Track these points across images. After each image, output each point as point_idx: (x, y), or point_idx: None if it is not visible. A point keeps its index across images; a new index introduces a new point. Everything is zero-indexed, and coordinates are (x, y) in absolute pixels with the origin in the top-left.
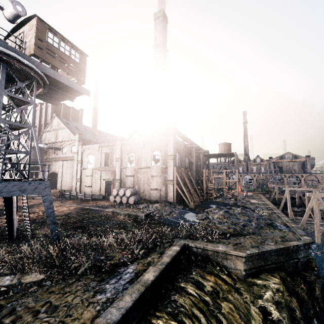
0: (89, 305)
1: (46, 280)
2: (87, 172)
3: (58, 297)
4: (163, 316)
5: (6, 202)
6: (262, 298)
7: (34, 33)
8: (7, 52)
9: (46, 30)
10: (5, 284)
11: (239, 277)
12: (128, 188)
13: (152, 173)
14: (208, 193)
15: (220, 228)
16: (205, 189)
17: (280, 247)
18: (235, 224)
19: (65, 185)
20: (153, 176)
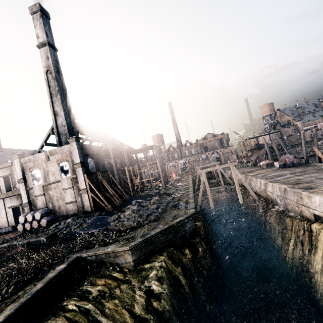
0: None
1: None
2: None
3: None
4: None
5: None
6: (148, 280)
7: None
8: None
9: None
10: None
11: (130, 269)
12: (40, 209)
13: (63, 186)
14: (136, 189)
15: (126, 225)
16: (130, 186)
17: (164, 228)
18: (142, 215)
19: None
20: (65, 189)
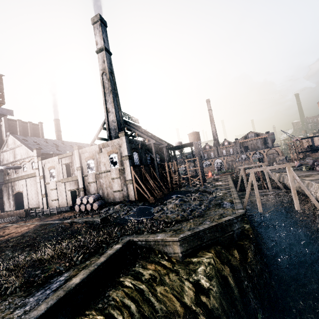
0: None
1: None
2: (51, 186)
3: None
4: (91, 313)
5: None
6: (196, 274)
7: None
8: None
9: None
10: None
11: (178, 260)
12: (92, 194)
13: (112, 176)
14: (174, 184)
15: (170, 217)
16: (169, 181)
17: (212, 225)
18: (185, 210)
19: (32, 203)
20: (114, 179)
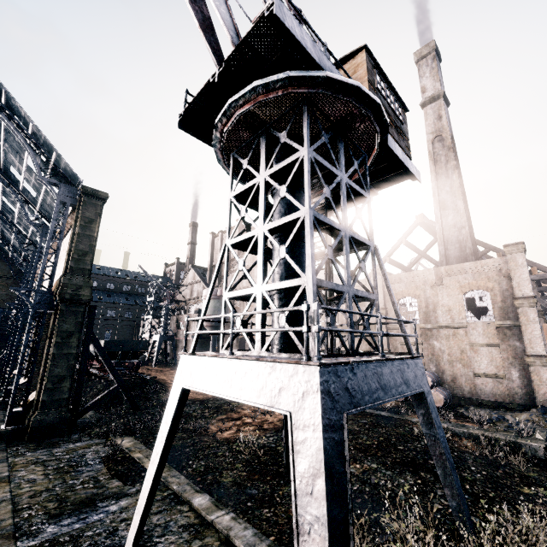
0: None
1: None
2: None
3: None
4: None
5: None
6: None
7: (364, 76)
8: (373, 99)
9: (373, 70)
10: None
11: None
12: None
13: (472, 338)
14: None
15: None
16: None
17: None
18: None
19: None
20: (478, 345)
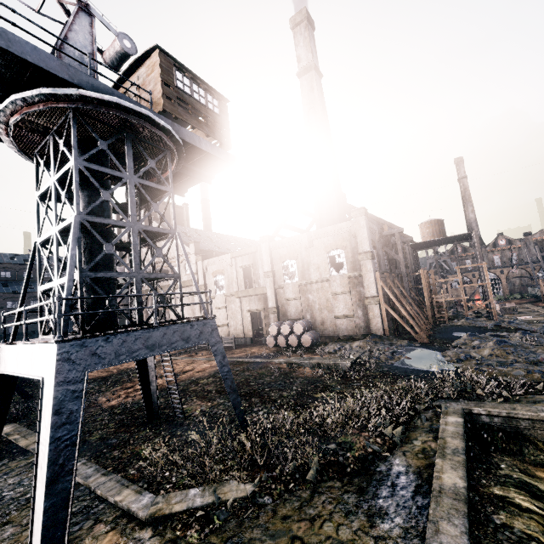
0: (379, 543)
1: (260, 495)
2: (217, 302)
3: (306, 528)
4: None
5: (139, 363)
6: None
7: (158, 76)
8: (139, 111)
9: (173, 68)
10: (197, 504)
11: None
12: (293, 320)
13: (333, 289)
14: (436, 313)
15: (512, 374)
16: (429, 306)
17: None
18: (537, 362)
19: None
20: (337, 294)
